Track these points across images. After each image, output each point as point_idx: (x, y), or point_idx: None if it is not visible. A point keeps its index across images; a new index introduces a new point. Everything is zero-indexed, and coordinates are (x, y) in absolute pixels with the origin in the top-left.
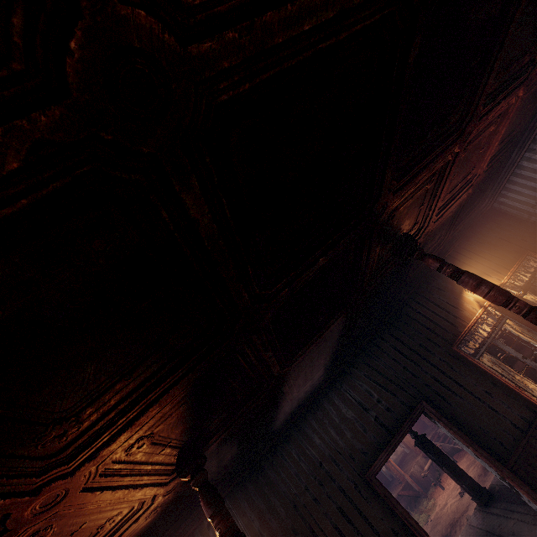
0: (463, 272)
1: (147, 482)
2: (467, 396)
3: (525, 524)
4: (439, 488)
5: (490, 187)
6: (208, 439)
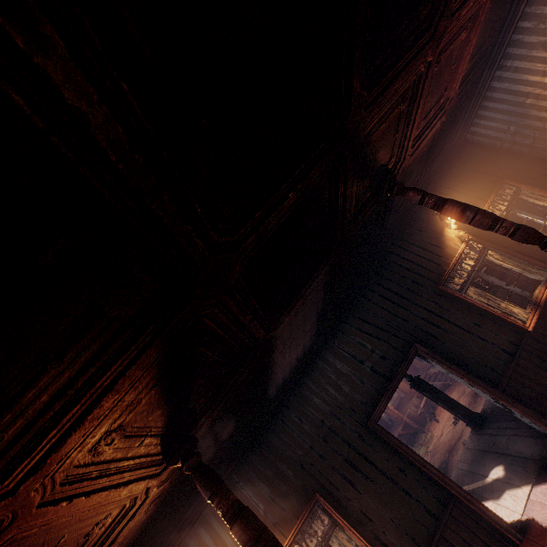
0: (446, 200)
1: (129, 478)
2: (457, 331)
3: (518, 438)
4: (434, 422)
5: (462, 116)
6: (195, 420)
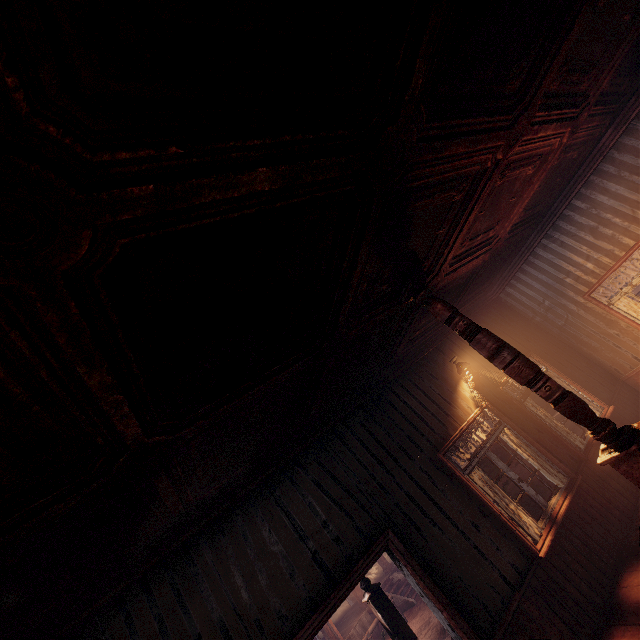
0: (481, 328)
1: None
2: (449, 528)
3: None
4: None
5: (502, 270)
6: None
